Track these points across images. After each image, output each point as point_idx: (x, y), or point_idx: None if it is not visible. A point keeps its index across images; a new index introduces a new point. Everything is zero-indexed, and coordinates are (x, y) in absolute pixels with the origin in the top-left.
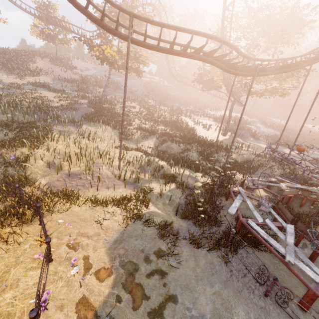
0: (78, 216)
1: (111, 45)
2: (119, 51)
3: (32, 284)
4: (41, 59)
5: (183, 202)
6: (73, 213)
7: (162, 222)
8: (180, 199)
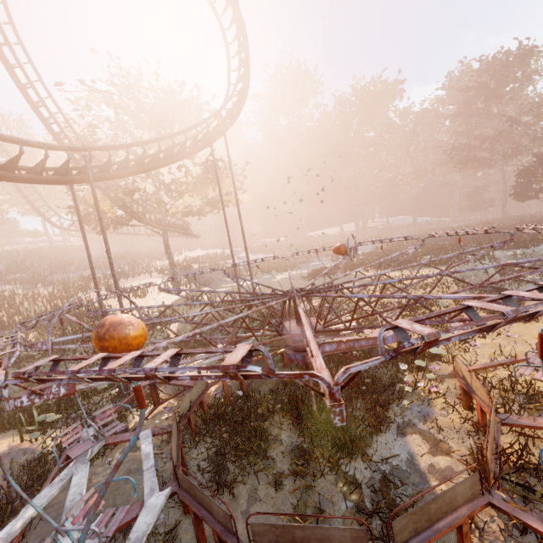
0: None
1: None
2: None
3: None
4: None
5: None
6: None
7: None
8: None
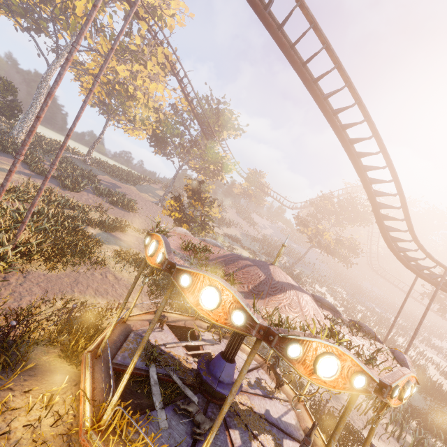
0: None
1: (322, 227)
2: (339, 240)
3: None
4: (230, 209)
5: None
6: None
7: None
8: None
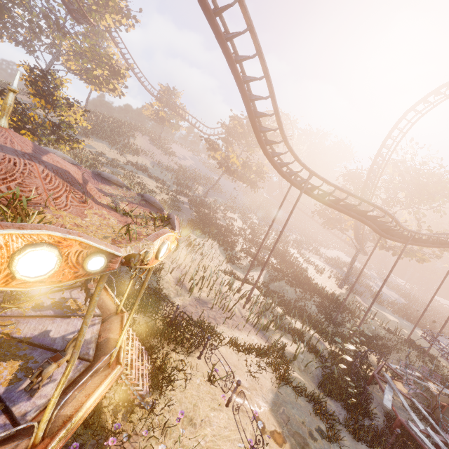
0: (227, 359)
1: (233, 152)
2: (245, 163)
3: (223, 427)
4: (142, 136)
5: (318, 373)
6: (221, 353)
7: (309, 394)
8: (316, 368)
